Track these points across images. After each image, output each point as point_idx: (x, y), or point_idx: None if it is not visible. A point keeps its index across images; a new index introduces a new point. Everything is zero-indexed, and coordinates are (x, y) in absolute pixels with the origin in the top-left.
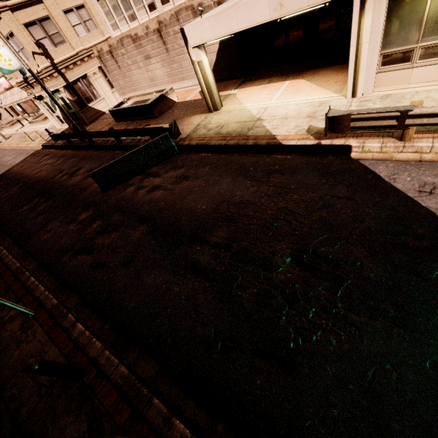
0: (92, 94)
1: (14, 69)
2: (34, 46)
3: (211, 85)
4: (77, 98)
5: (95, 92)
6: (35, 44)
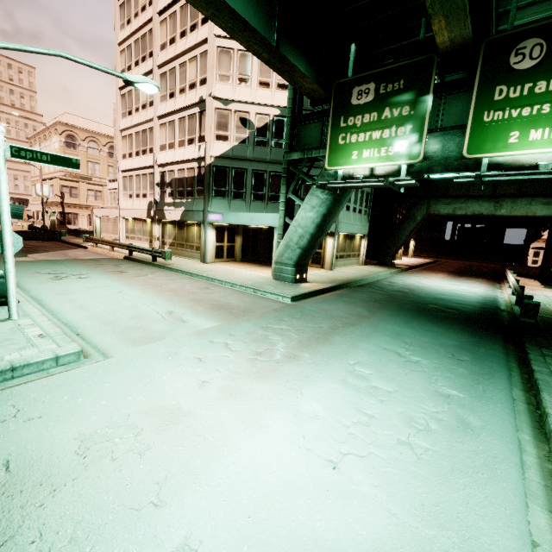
0: (74, 222)
1: (44, 196)
2: (59, 193)
3: (97, 230)
4: (63, 219)
5: (77, 222)
6: (61, 193)
